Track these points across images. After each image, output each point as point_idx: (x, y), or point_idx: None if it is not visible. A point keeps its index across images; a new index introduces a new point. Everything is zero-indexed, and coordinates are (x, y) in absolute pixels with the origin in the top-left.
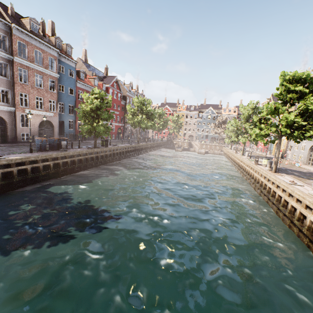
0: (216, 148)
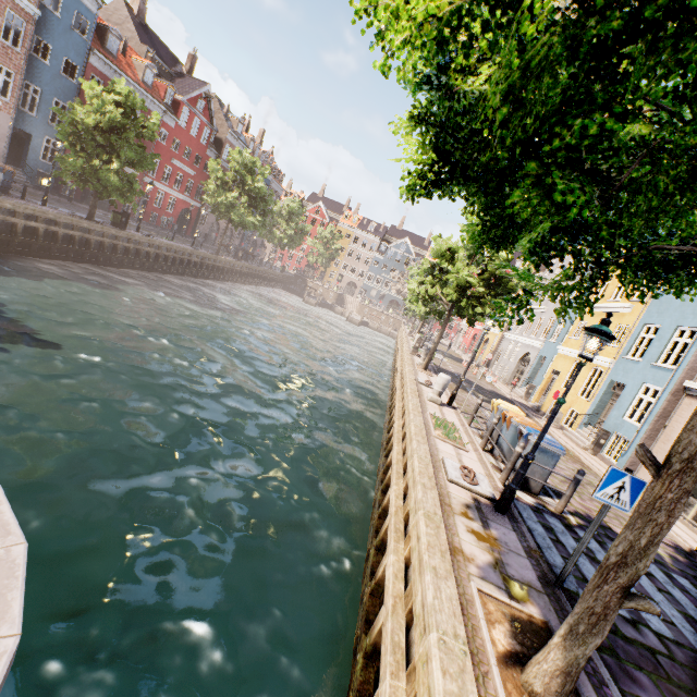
0: (388, 323)
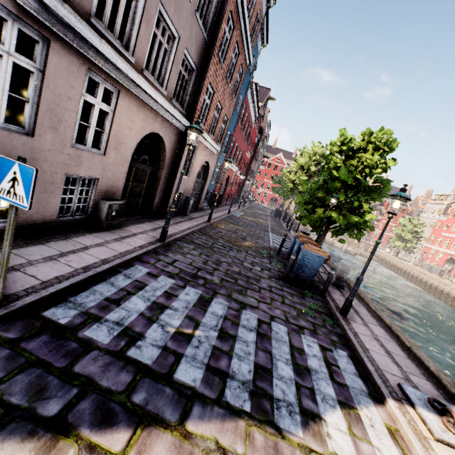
0: (359, 246)
